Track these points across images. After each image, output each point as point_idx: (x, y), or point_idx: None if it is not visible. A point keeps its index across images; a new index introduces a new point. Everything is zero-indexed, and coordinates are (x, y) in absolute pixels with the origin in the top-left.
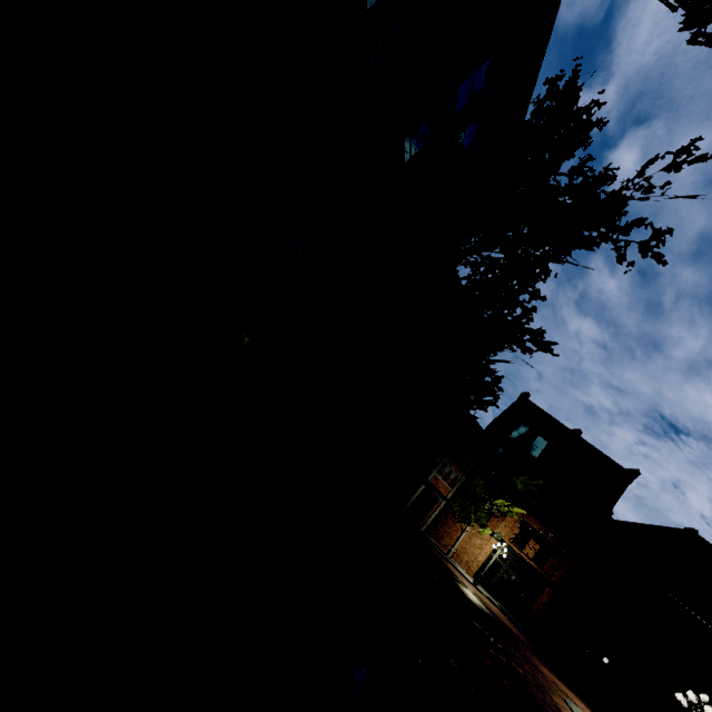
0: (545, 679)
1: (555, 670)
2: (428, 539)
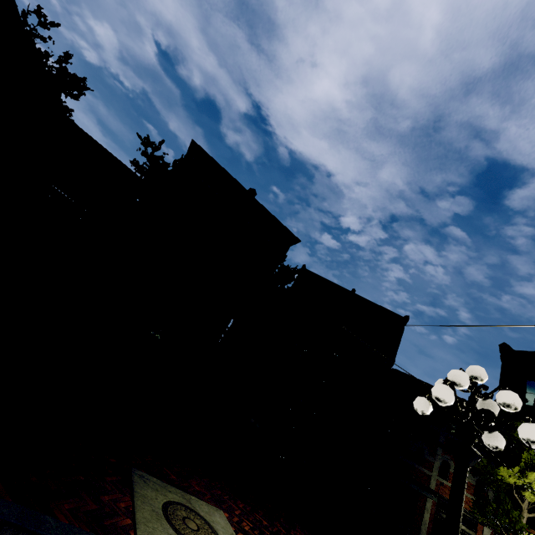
0: None
1: None
2: None
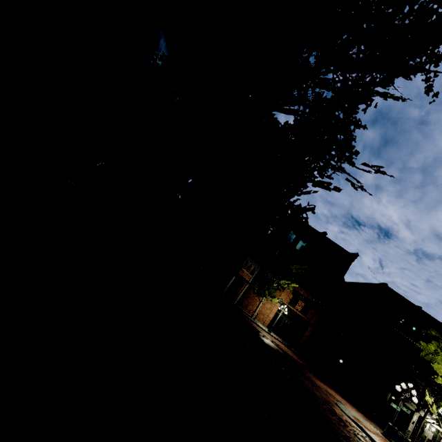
0: (323, 392)
1: (319, 375)
2: (240, 310)
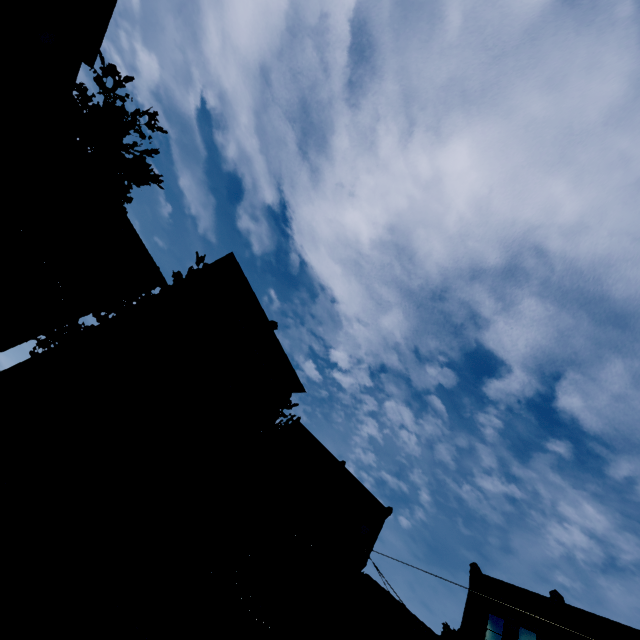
0: None
1: None
2: None
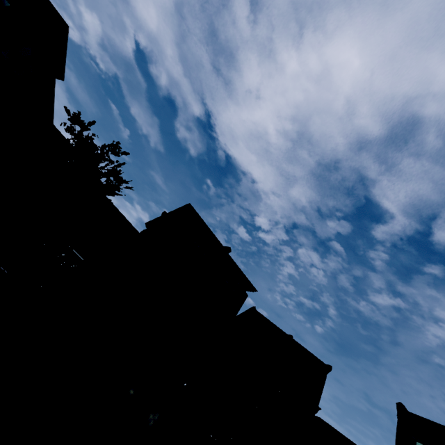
0: None
1: None
2: None
